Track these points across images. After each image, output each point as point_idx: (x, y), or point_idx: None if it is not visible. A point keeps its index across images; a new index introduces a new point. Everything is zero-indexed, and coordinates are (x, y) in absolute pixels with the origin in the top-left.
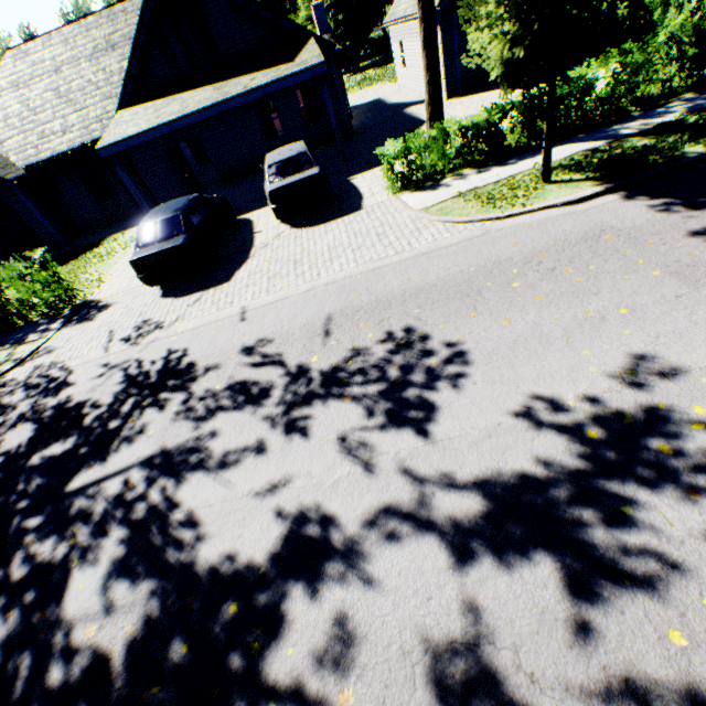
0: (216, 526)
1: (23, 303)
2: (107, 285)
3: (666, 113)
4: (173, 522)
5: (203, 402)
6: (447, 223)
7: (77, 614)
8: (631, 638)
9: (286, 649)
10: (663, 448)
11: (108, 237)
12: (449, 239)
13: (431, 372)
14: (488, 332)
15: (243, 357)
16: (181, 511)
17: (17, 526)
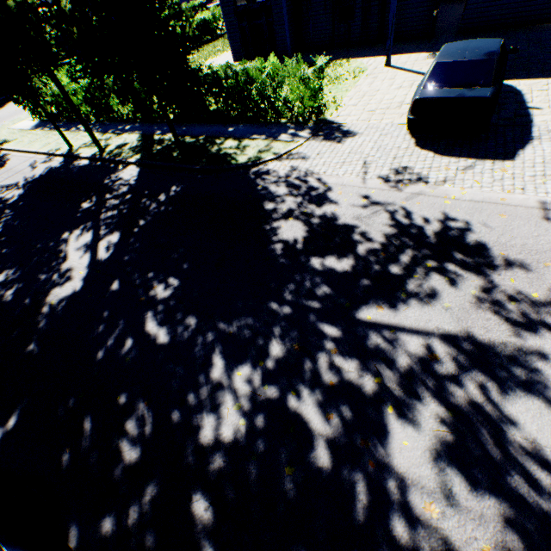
0: None
1: (286, 104)
2: (343, 110)
3: None
4: (513, 444)
5: (514, 303)
6: None
7: (407, 474)
8: None
9: None
10: None
11: (332, 61)
12: None
13: None
14: None
15: None
16: (521, 436)
17: (313, 324)
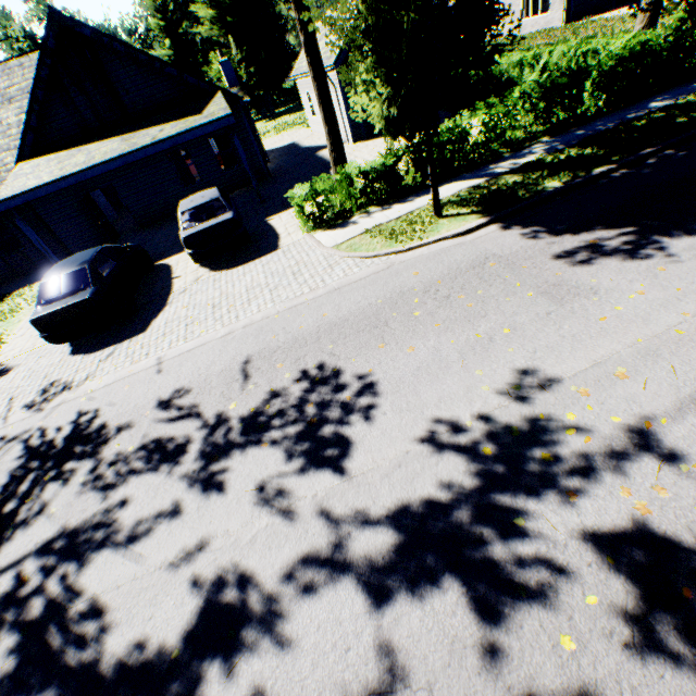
0: (125, 611)
1: None
2: (9, 345)
3: (530, 153)
4: (75, 615)
5: (114, 467)
6: (356, 258)
7: None
8: (530, 651)
9: None
10: (545, 456)
11: (13, 292)
12: (359, 274)
13: (345, 406)
14: (395, 361)
15: (158, 412)
16: (85, 599)
17: None
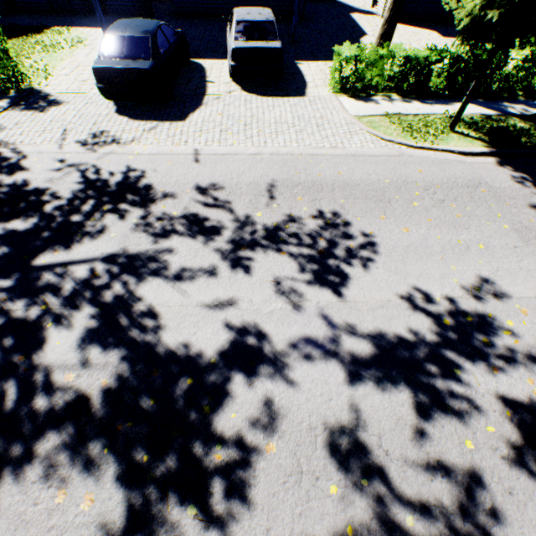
0: (175, 323)
1: None
2: (55, 79)
3: None
4: (138, 312)
5: (161, 222)
6: (373, 136)
7: (56, 363)
8: (445, 440)
9: (230, 413)
10: (485, 340)
11: (51, 27)
12: (373, 150)
13: (348, 251)
14: (391, 234)
15: (197, 195)
16: (144, 305)
17: None
